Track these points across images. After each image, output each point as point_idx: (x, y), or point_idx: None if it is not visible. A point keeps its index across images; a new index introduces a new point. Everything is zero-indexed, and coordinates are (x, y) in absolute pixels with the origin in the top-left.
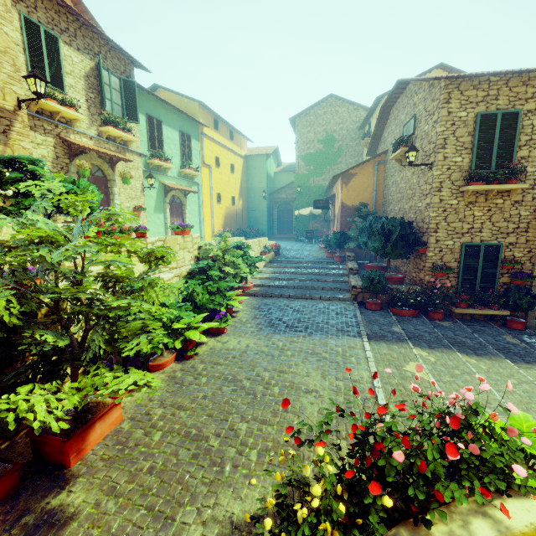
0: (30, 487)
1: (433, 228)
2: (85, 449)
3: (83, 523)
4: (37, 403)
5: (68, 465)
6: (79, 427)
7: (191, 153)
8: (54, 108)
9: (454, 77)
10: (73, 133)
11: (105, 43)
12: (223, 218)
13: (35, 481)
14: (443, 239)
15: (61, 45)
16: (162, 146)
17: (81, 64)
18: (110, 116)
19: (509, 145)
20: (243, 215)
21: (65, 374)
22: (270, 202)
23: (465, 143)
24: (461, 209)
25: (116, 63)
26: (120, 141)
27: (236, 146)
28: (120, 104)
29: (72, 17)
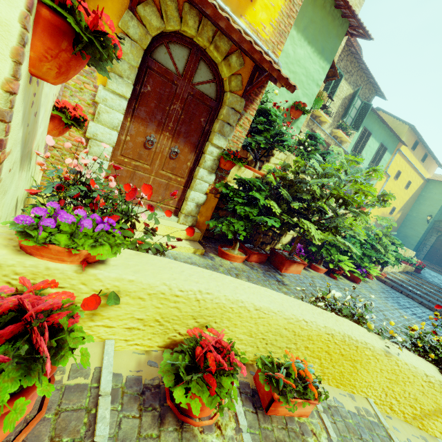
0: (268, 266)
1: None
2: (287, 270)
3: (291, 289)
4: (312, 228)
5: (280, 270)
6: (290, 259)
7: (379, 161)
8: (319, 114)
9: None
10: (318, 129)
11: (366, 80)
12: (375, 219)
13: (269, 266)
14: None
15: (342, 80)
16: (361, 151)
17: (345, 91)
18: (344, 124)
19: None
20: (393, 226)
21: (281, 239)
22: (431, 227)
23: None
24: None
25: (366, 92)
26: (339, 140)
27: (423, 168)
28: (352, 117)
29: (357, 64)
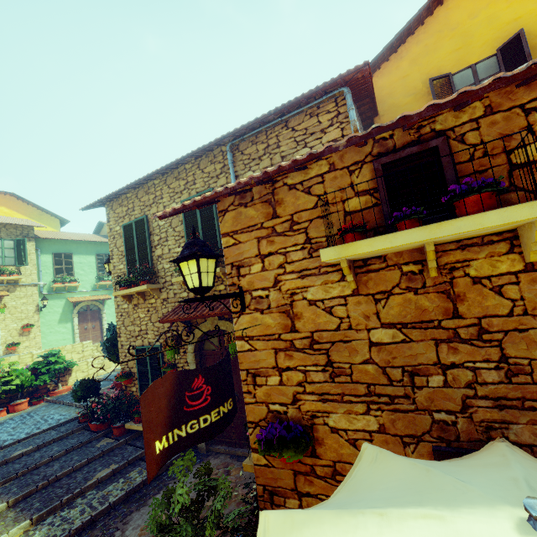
0: None
1: (118, 333)
2: None
3: None
4: None
5: None
6: None
7: None
8: None
9: (90, 206)
10: None
11: (1, 223)
12: None
13: None
14: (125, 343)
15: None
16: (73, 271)
17: None
18: None
19: (145, 247)
20: None
21: None
22: None
23: (123, 252)
24: (131, 312)
25: (13, 231)
26: (10, 281)
27: None
28: (13, 256)
29: None
